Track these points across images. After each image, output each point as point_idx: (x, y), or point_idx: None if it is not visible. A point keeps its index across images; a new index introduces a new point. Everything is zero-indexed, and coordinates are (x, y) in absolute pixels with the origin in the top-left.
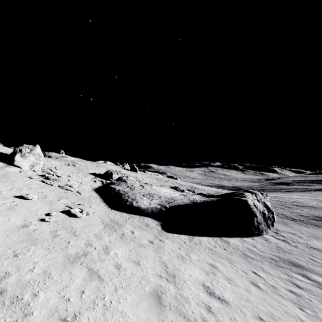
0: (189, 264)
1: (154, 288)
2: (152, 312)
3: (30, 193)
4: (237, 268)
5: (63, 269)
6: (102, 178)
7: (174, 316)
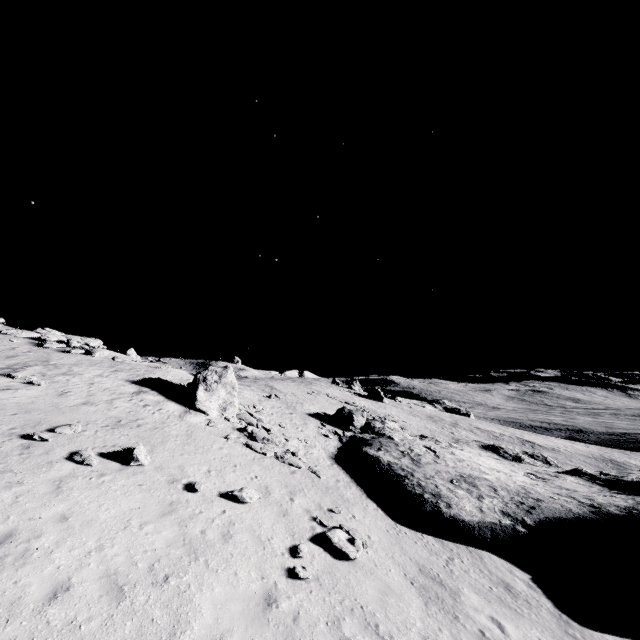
0: None
1: None
2: None
3: (245, 487)
4: None
5: None
6: (333, 424)
7: None
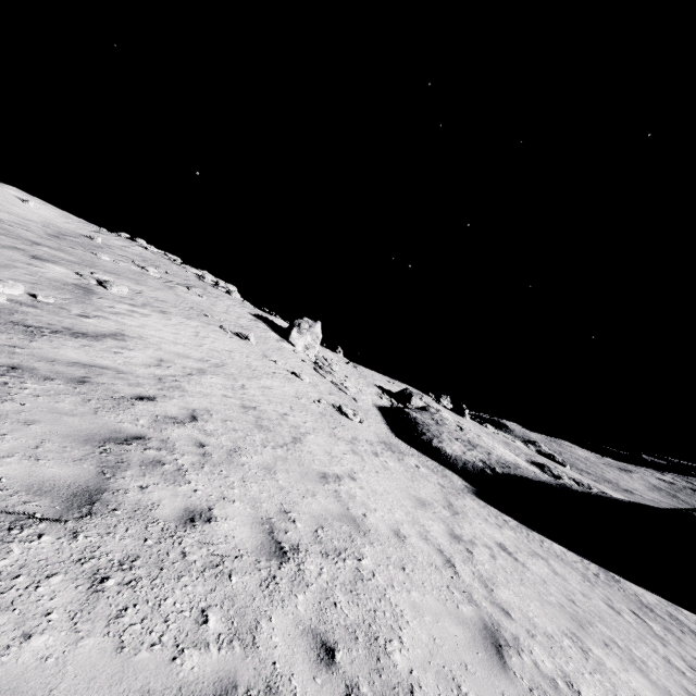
0: (493, 528)
1: (421, 498)
2: (410, 500)
3: (303, 374)
4: (594, 587)
5: (330, 436)
6: (393, 398)
7: (435, 517)
